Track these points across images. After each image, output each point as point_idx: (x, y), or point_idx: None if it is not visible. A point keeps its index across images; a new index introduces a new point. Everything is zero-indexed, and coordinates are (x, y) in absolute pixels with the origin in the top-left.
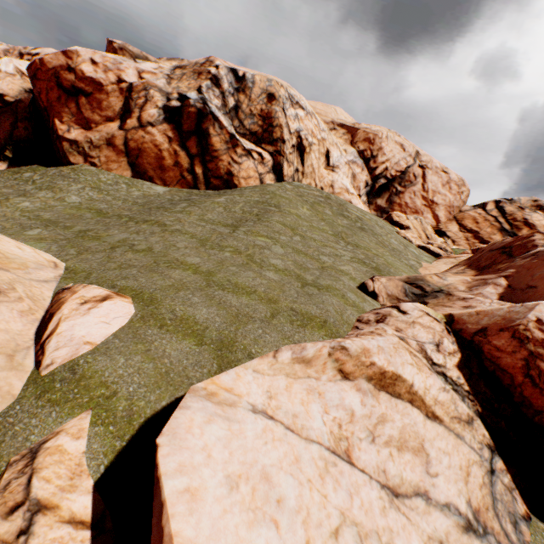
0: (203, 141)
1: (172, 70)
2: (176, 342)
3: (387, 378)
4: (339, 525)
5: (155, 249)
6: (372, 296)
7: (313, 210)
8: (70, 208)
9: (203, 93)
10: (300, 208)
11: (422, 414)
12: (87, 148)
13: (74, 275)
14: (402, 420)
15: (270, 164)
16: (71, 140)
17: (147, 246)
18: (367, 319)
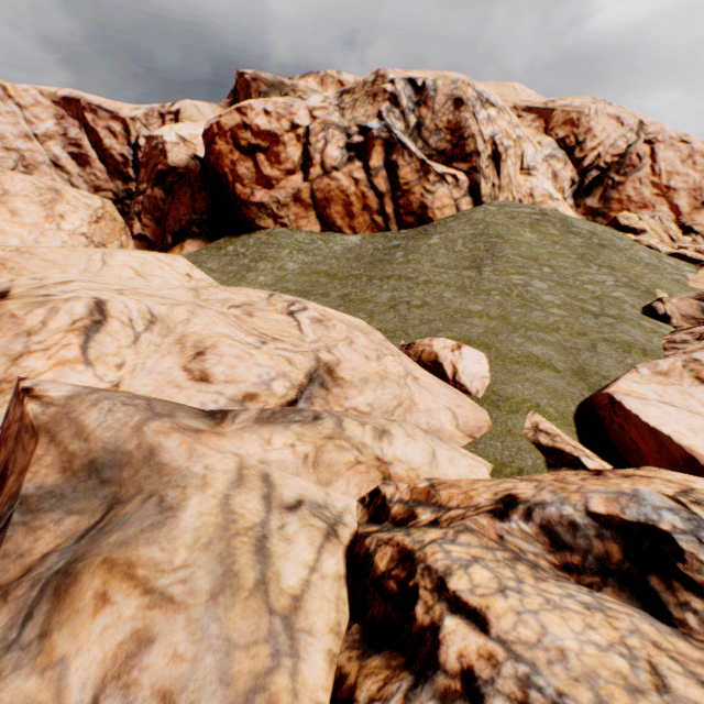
0: (391, 175)
1: (339, 98)
2: (539, 372)
3: None
4: None
5: (430, 303)
6: (663, 319)
7: (536, 233)
8: (299, 276)
9: (384, 119)
10: (523, 234)
11: None
12: (274, 209)
13: (394, 334)
14: None
15: (466, 185)
16: (257, 204)
17: (419, 301)
18: (681, 339)
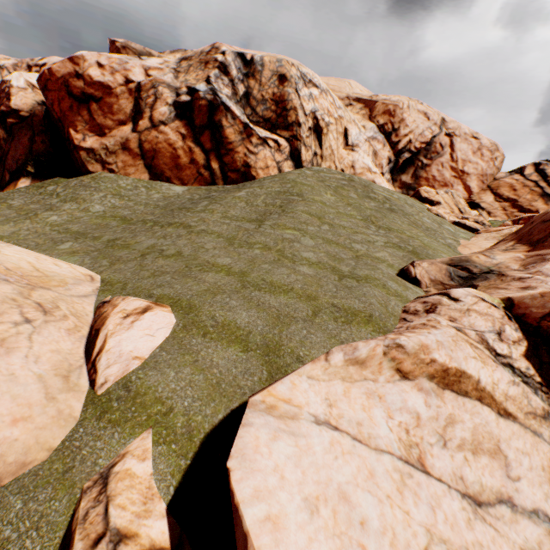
0: (217, 134)
1: (178, 63)
2: (222, 351)
3: (450, 375)
4: (427, 544)
5: (184, 253)
6: (414, 282)
7: (337, 195)
8: (96, 218)
9: (212, 84)
10: (324, 194)
11: (494, 412)
12: (103, 155)
13: (111, 287)
14: (472, 420)
15: (287, 151)
16: (88, 149)
17: (176, 250)
18: (414, 309)
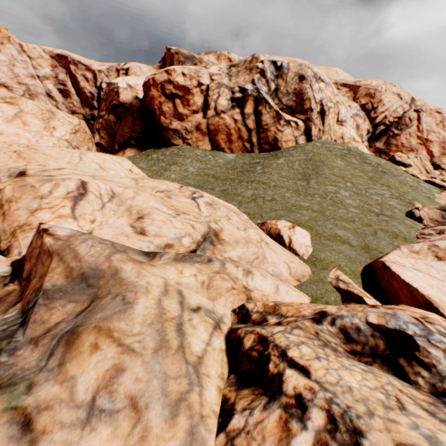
0: (257, 119)
1: (228, 69)
2: (341, 246)
3: None
4: None
5: (277, 199)
6: (418, 220)
7: (343, 161)
8: (196, 176)
9: (256, 84)
10: (336, 161)
11: None
12: (183, 133)
13: (253, 216)
14: None
15: (302, 129)
16: (173, 129)
17: (270, 197)
18: (428, 233)
